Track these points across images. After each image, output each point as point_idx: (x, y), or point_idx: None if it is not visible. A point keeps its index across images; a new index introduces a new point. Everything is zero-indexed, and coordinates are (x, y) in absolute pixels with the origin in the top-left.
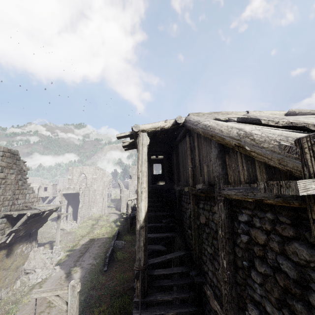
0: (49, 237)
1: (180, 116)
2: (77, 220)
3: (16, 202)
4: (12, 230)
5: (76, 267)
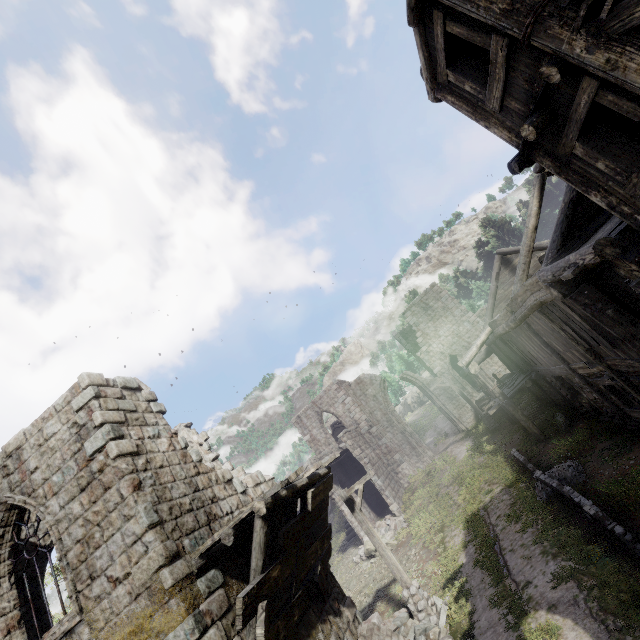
0: (369, 585)
1: None
2: (391, 510)
3: (217, 510)
4: (249, 591)
5: (531, 617)
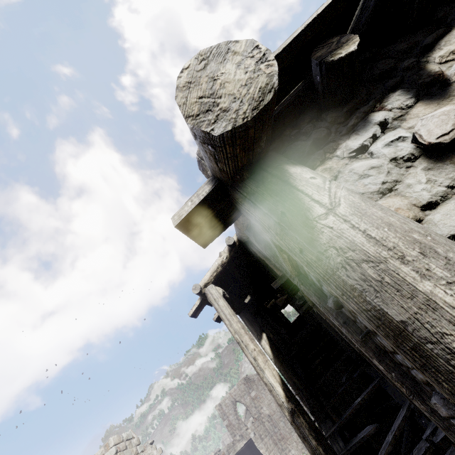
0: None
1: (227, 237)
2: None
3: None
4: None
5: None
